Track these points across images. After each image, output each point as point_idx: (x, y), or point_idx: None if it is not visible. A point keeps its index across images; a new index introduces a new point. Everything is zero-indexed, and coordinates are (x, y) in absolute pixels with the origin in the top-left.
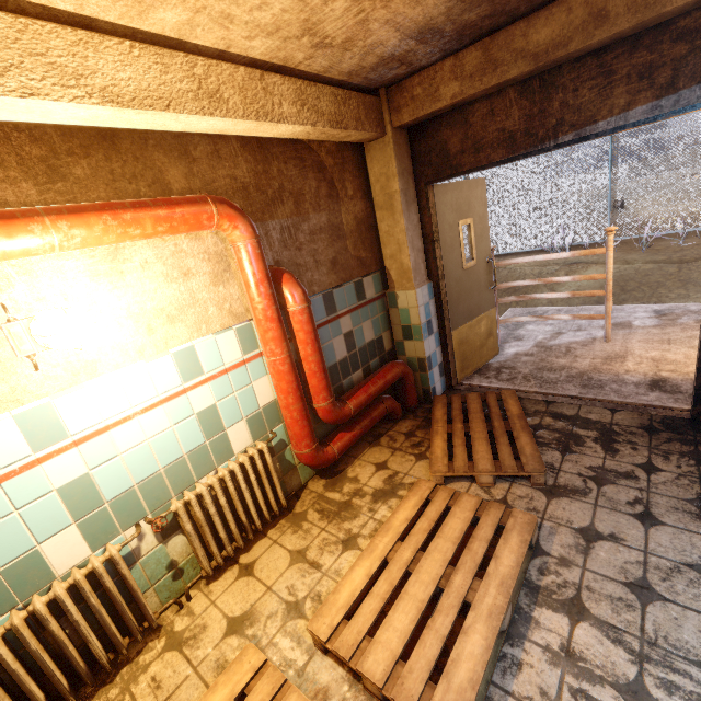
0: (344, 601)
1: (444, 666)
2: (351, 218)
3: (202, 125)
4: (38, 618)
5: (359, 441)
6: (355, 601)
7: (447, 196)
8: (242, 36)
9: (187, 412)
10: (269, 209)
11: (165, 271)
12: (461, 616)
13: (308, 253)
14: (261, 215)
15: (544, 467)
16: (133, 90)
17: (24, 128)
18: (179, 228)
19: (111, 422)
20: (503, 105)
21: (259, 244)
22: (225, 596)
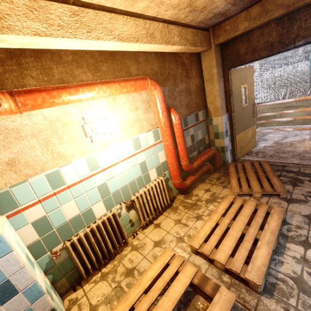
0: (202, 236)
1: (248, 261)
2: (194, 86)
3: (146, 48)
4: (93, 231)
5: (196, 181)
6: (207, 236)
7: (236, 74)
8: (164, 10)
9: (136, 162)
10: (164, 82)
11: (129, 107)
12: (253, 244)
13: (178, 101)
14: (161, 84)
15: (286, 190)
16: (127, 35)
17: (88, 53)
18: (137, 89)
19: (112, 164)
20: (268, 30)
21: (163, 96)
22: (150, 234)
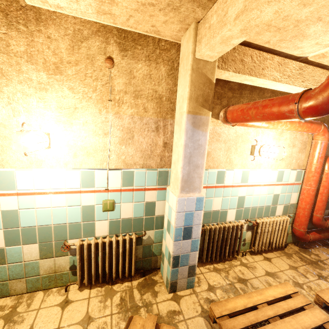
0: None
1: None
2: None
3: None
4: (225, 229)
5: (315, 241)
6: None
7: None
8: None
9: (272, 192)
10: None
11: (289, 143)
12: None
13: None
14: None
15: None
16: None
17: (281, 93)
18: (309, 131)
19: (256, 184)
20: None
21: (328, 143)
22: (260, 262)
